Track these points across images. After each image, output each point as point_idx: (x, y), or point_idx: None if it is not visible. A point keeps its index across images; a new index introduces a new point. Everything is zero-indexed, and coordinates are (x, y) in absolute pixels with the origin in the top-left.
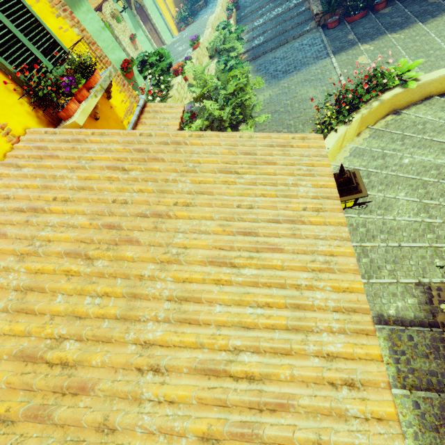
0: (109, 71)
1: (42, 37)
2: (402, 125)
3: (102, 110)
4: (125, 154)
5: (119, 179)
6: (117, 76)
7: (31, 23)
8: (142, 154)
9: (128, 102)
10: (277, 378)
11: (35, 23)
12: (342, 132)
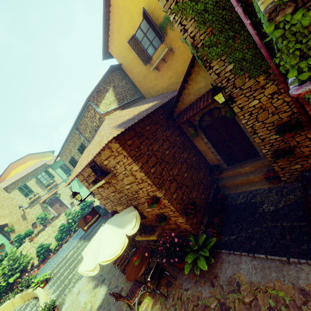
0: None
1: None
2: (25, 309)
3: None
4: None
5: None
6: None
7: None
8: None
9: None
10: None
11: None
12: (10, 301)
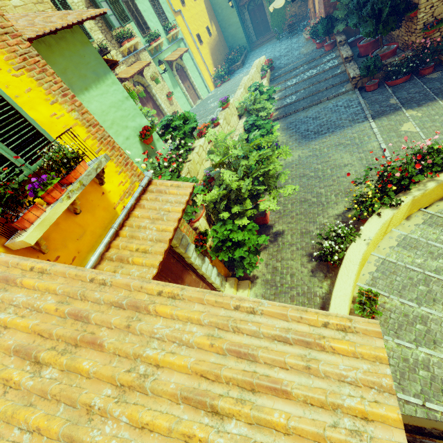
0: (98, 162)
1: (19, 130)
2: None
3: (89, 200)
4: (55, 319)
5: (20, 387)
6: (120, 156)
7: (9, 116)
8: (78, 324)
9: (129, 182)
10: None
11: (15, 115)
12: (387, 217)
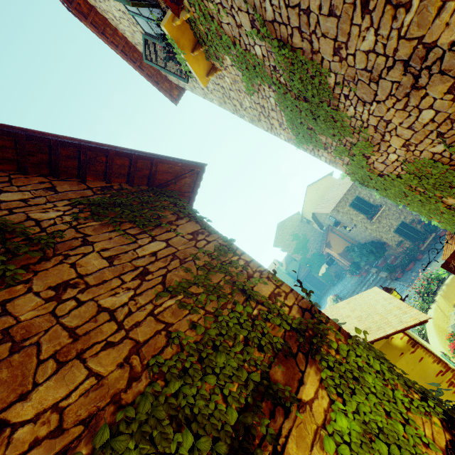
0: None
1: None
2: None
3: None
4: None
5: None
6: None
7: None
8: None
9: None
10: (373, 311)
11: None
12: (434, 306)
